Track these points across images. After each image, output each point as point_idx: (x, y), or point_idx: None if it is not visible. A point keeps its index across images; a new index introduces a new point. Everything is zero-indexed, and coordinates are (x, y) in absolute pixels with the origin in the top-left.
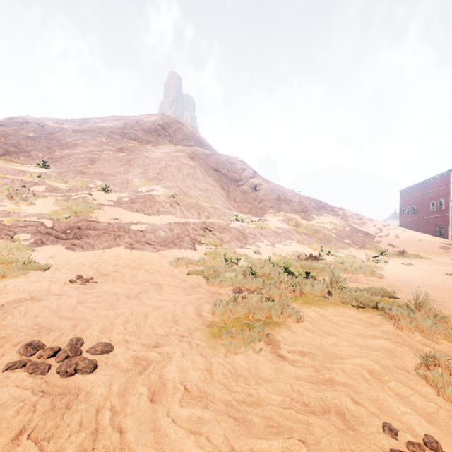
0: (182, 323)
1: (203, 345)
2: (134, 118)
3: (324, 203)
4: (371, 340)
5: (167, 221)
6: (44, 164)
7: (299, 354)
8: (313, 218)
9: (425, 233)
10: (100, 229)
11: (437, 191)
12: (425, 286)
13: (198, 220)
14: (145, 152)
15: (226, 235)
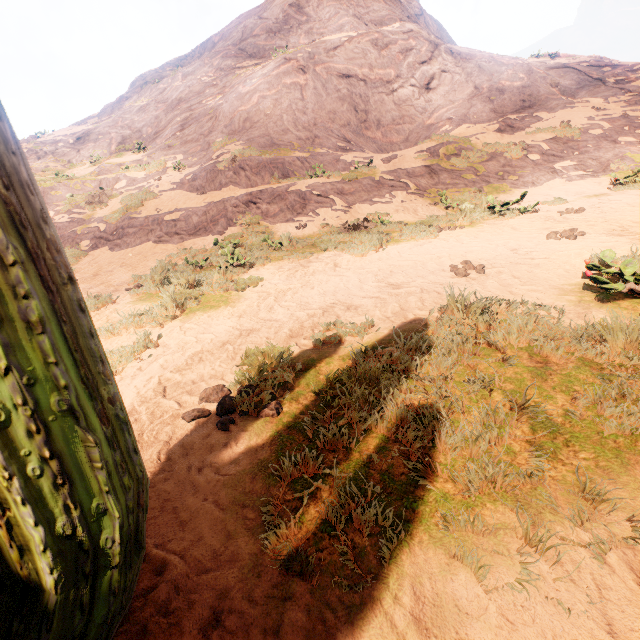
0: None
1: None
2: (263, 6)
3: (611, 66)
4: None
5: (208, 201)
6: (138, 148)
7: None
8: (534, 121)
9: None
10: (137, 226)
11: None
12: (377, 267)
13: (246, 191)
14: (242, 85)
15: (276, 206)
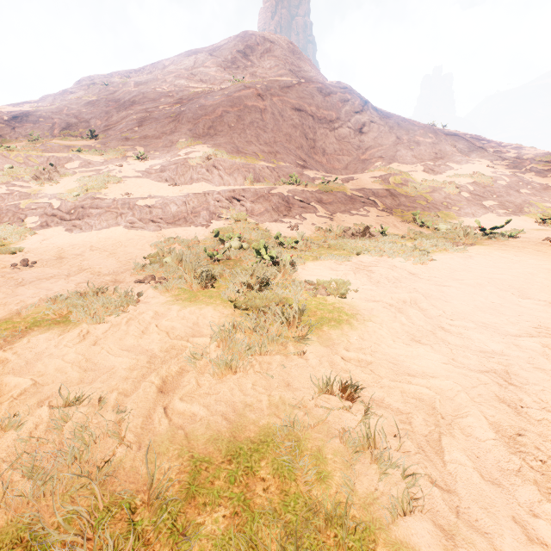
0: None
1: None
2: (211, 48)
3: (486, 141)
4: (126, 355)
5: (186, 192)
6: (91, 135)
7: None
8: (448, 169)
9: None
10: (103, 208)
11: None
12: (475, 279)
13: (227, 188)
14: (203, 99)
15: (260, 205)
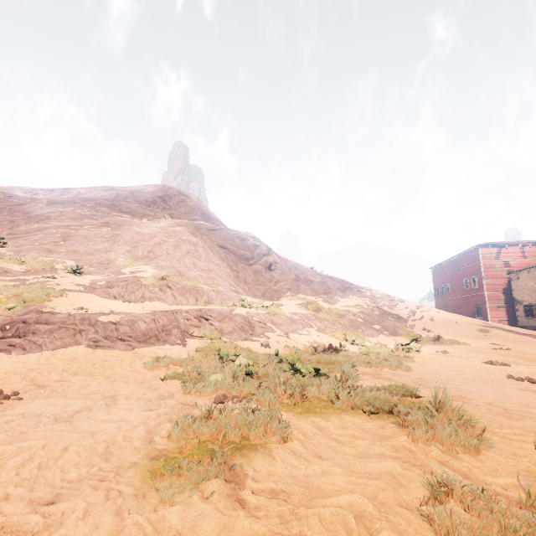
0: (116, 456)
1: (128, 493)
2: (129, 189)
3: (350, 283)
4: (375, 461)
5: (151, 309)
6: None
7: (269, 494)
8: (337, 301)
9: (463, 314)
10: (55, 323)
11: (468, 268)
12: (457, 379)
13: (192, 307)
14: (136, 227)
15: (227, 325)
